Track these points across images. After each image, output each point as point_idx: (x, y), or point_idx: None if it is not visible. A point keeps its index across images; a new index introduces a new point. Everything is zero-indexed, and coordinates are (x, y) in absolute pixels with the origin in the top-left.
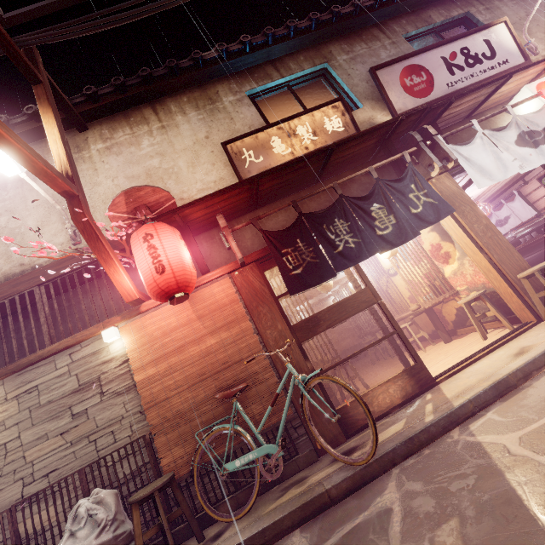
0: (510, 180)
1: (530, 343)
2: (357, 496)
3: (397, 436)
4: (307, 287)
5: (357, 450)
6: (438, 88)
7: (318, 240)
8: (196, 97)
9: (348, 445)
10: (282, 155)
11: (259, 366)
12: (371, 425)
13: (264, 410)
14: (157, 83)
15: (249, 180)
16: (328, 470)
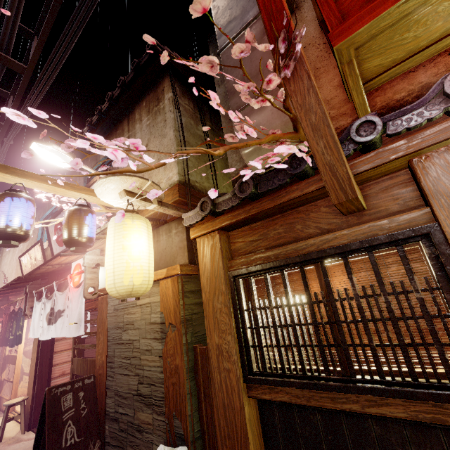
0: None
1: None
2: None
3: None
4: None
5: None
6: None
7: None
8: None
9: None
10: (30, 267)
11: None
12: None
13: None
14: None
15: None
16: None
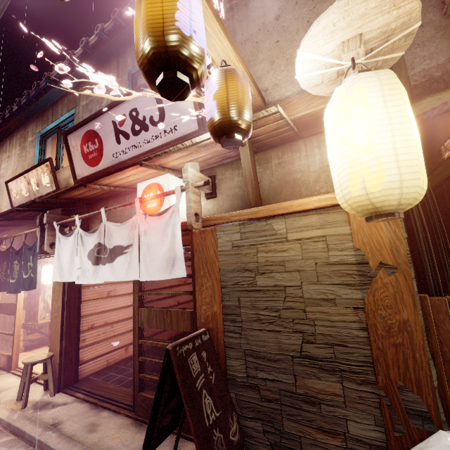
0: None
1: (4, 392)
2: None
3: None
4: None
5: None
6: (107, 157)
7: None
8: (22, 135)
9: None
10: (26, 196)
11: None
12: None
13: None
14: (4, 126)
15: None
16: None
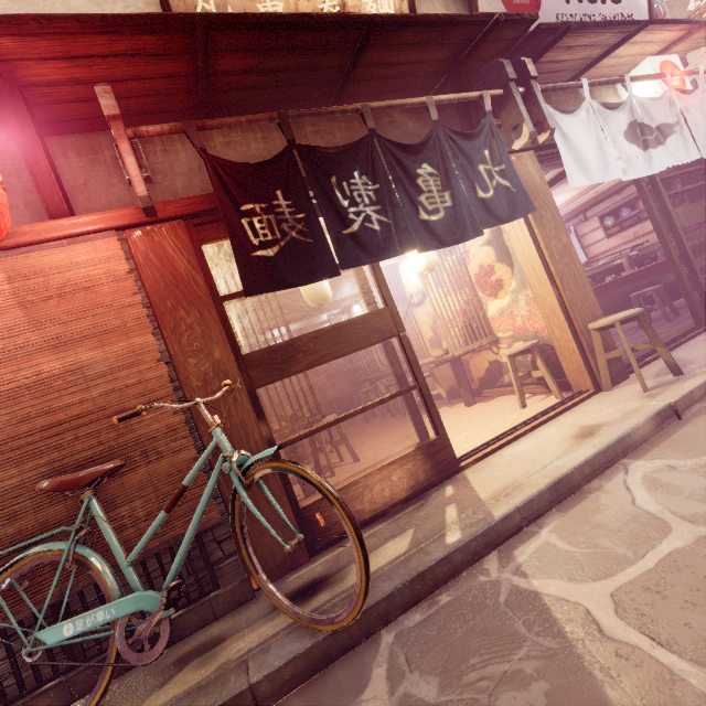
0: (572, 211)
1: (593, 421)
2: (309, 695)
3: (398, 567)
4: (283, 286)
5: (325, 586)
6: (545, 15)
7: (317, 208)
8: None
9: (312, 572)
10: None
11: (161, 426)
12: (361, 567)
13: (159, 510)
14: None
15: (184, 18)
16: (265, 629)
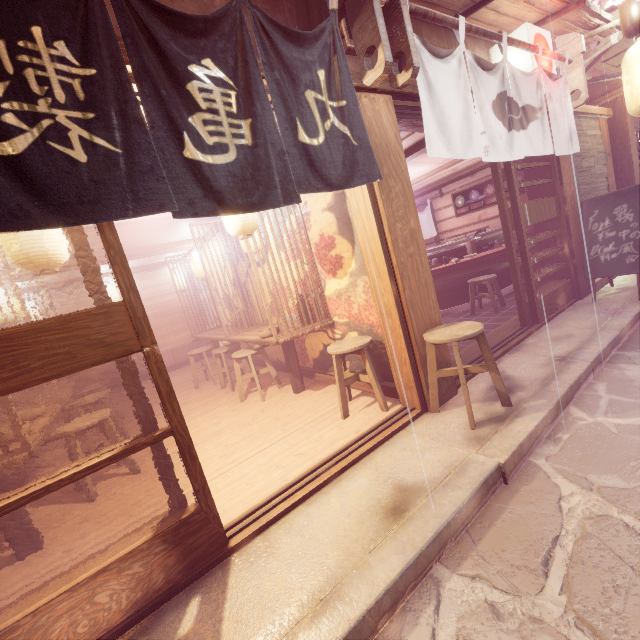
0: (430, 185)
1: (411, 478)
2: None
3: None
4: None
5: None
6: None
7: None
8: None
9: None
10: None
11: None
12: None
13: None
14: None
15: None
16: None
